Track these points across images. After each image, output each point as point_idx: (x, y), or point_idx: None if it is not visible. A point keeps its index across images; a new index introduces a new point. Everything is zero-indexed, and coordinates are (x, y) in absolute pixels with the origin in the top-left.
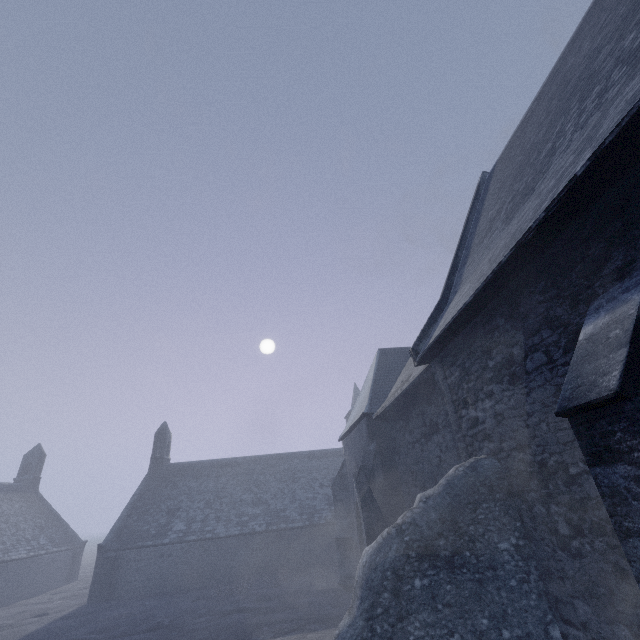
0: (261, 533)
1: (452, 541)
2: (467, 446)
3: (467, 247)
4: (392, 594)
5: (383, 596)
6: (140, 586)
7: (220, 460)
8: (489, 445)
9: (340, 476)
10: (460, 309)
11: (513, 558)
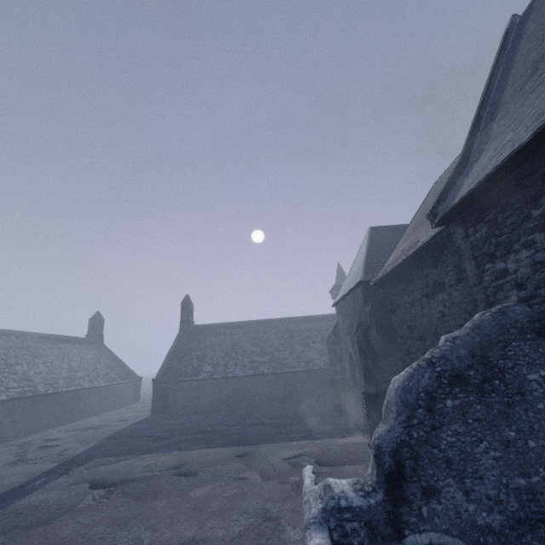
0: (269, 375)
1: (482, 372)
2: (488, 297)
3: (493, 103)
4: (426, 410)
5: (418, 411)
6: (185, 406)
7: (232, 323)
8: (519, 293)
9: (333, 334)
10: (508, 156)
11: (541, 387)
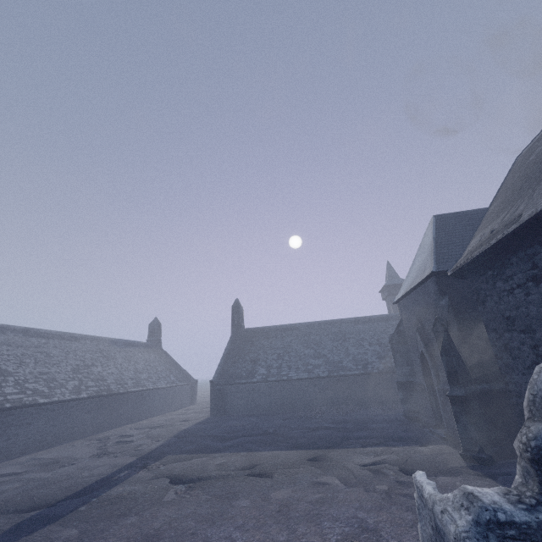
0: (325, 378)
1: None
2: None
3: None
4: None
5: None
6: (242, 408)
7: (282, 326)
8: None
9: (397, 333)
10: None
11: None
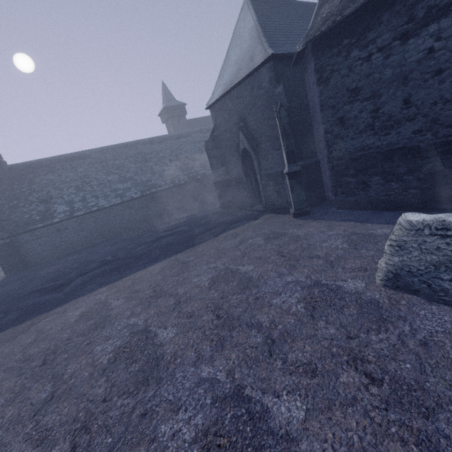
0: (139, 198)
1: None
2: None
3: None
4: None
5: None
6: (51, 253)
7: (66, 155)
8: None
9: (212, 139)
10: None
11: None
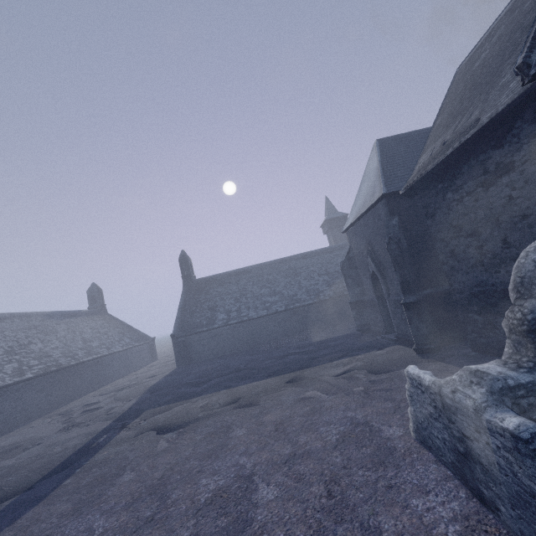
0: (283, 312)
1: None
2: None
3: None
4: None
5: None
6: (208, 354)
7: (234, 271)
8: None
9: (348, 259)
10: None
11: None
